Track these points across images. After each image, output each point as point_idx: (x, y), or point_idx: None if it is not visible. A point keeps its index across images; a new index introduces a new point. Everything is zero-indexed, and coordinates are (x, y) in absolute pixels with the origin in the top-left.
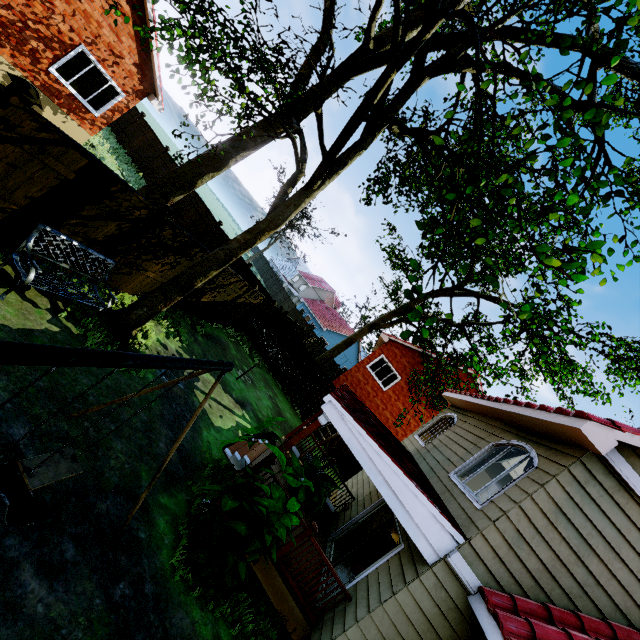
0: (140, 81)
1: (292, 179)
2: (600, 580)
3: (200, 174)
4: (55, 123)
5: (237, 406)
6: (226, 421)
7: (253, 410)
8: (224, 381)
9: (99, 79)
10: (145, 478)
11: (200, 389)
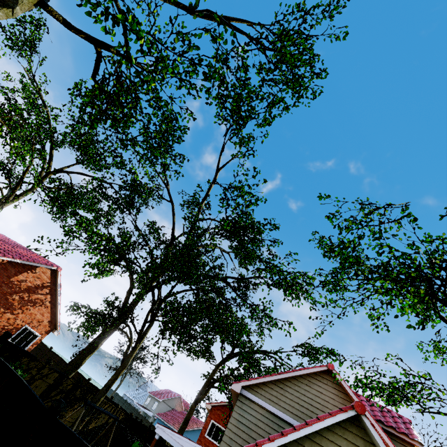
0: (49, 326)
1: (128, 346)
2: (257, 439)
3: (84, 357)
4: None
5: None
6: None
7: None
8: None
9: (30, 334)
10: None
11: None
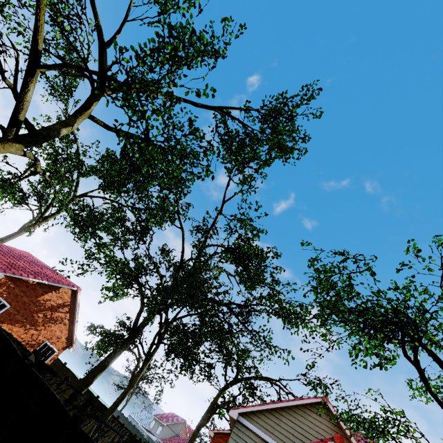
0: (66, 343)
1: (136, 367)
2: None
3: (96, 375)
4: None
5: None
6: None
7: None
8: None
9: (49, 350)
10: None
11: None
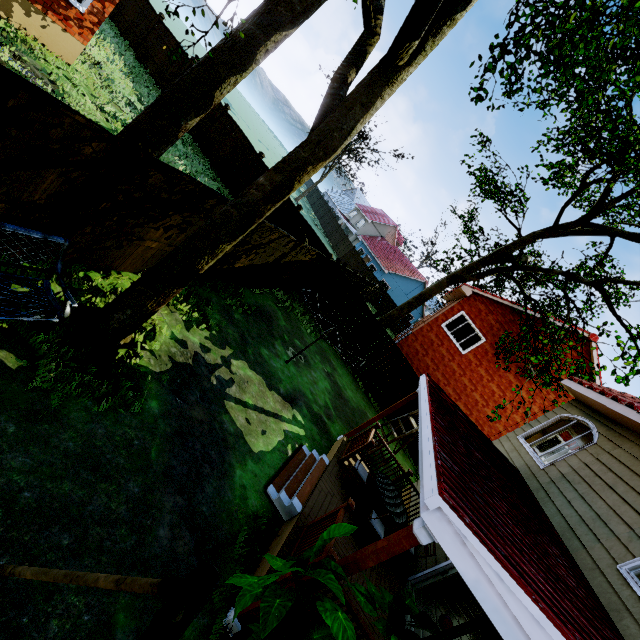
0: None
1: (356, 50)
2: None
3: (217, 80)
4: (33, 30)
5: (286, 405)
6: (270, 437)
7: (307, 403)
8: (269, 372)
9: None
10: (123, 624)
11: (234, 397)
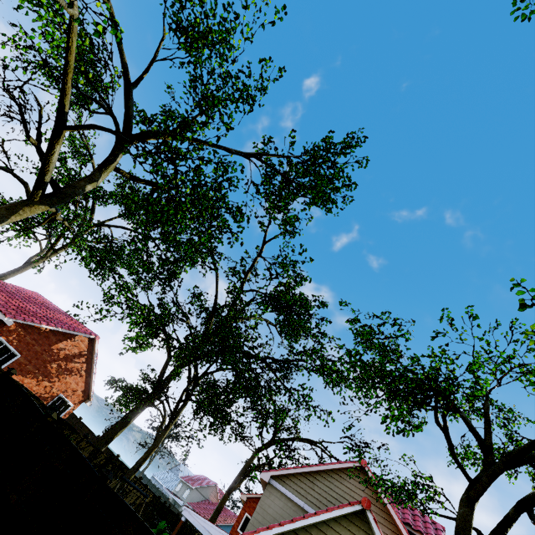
0: (83, 396)
1: (161, 425)
2: None
3: (116, 432)
4: None
5: None
6: None
7: None
8: None
9: (63, 403)
10: None
11: None
